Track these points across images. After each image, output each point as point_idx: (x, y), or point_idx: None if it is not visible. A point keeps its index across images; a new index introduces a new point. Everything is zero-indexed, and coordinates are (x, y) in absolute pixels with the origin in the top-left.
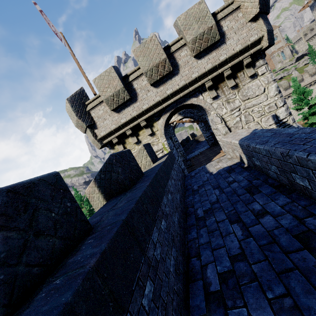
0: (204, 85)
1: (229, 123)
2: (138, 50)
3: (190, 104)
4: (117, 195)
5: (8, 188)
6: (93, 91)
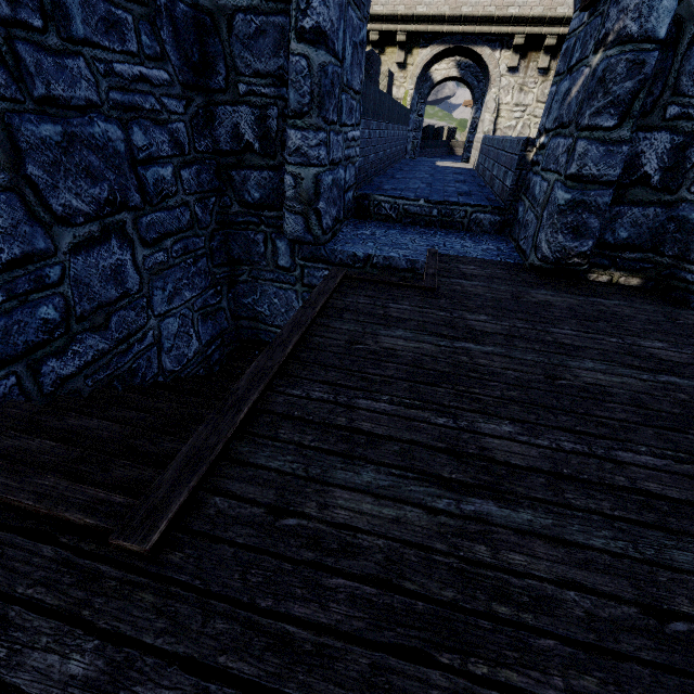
0: (514, 38)
1: (501, 121)
2: None
3: (478, 56)
4: None
5: None
6: None
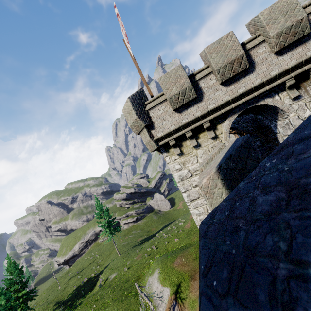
0: (282, 84)
1: None
2: (212, 47)
3: (260, 106)
4: None
5: None
6: (150, 93)
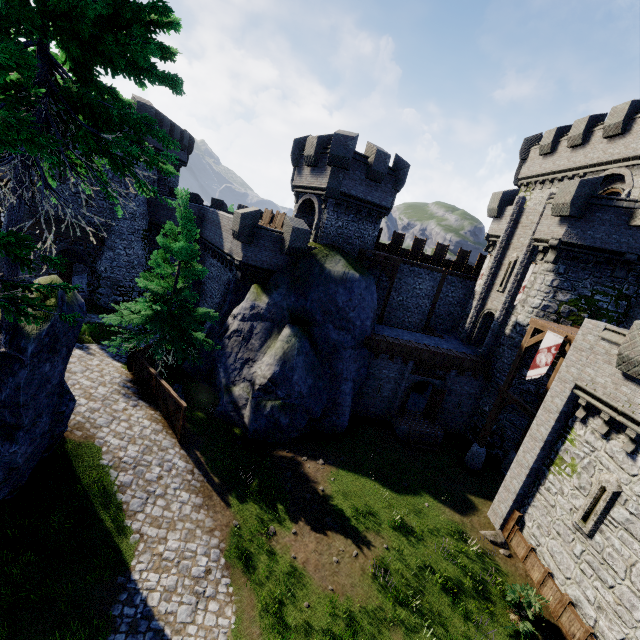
0: None
1: None
2: None
3: None
4: None
5: None
6: None
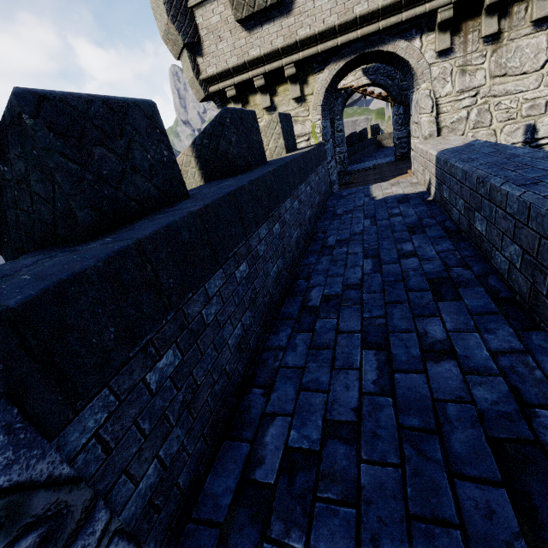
0: (435, 15)
1: (445, 117)
2: None
3: (390, 54)
4: (222, 178)
5: (102, 98)
6: None
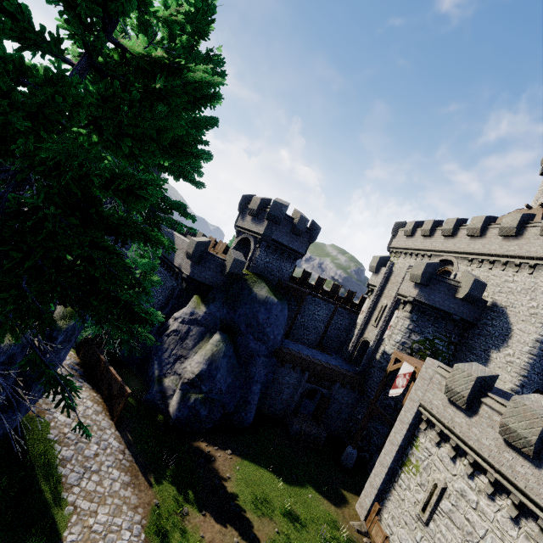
0: None
1: None
2: None
3: None
4: None
5: None
6: None
